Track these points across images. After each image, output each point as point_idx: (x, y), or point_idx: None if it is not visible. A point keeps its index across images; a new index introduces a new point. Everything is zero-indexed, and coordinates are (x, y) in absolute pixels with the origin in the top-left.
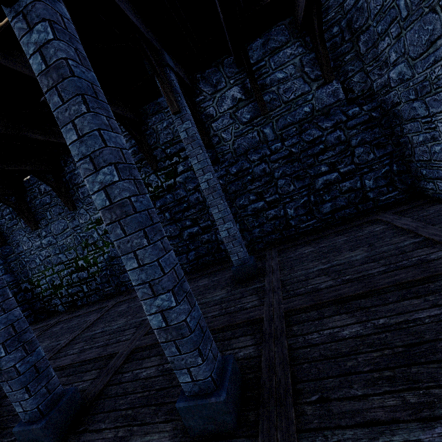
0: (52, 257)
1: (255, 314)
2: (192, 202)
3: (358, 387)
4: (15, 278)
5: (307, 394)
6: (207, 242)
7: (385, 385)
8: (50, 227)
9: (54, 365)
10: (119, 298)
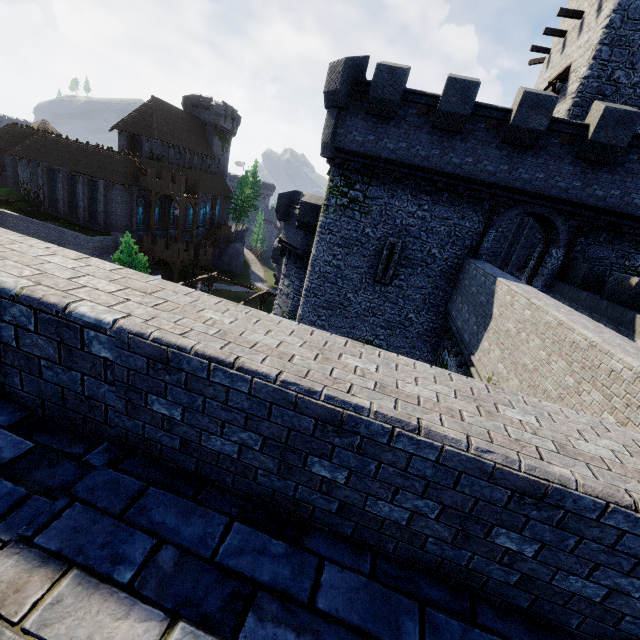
0: None
1: None
2: None
3: None
4: None
5: None
6: None
7: None
8: None
9: None
10: None
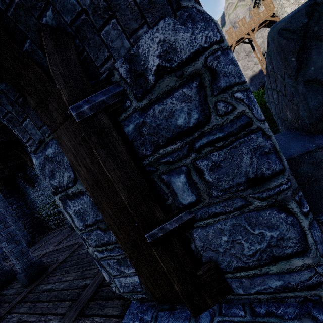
0: (44, 200)
1: (80, 240)
2: None
3: (59, 272)
4: (31, 211)
5: (51, 274)
6: None
7: (63, 272)
8: (40, 186)
9: None
10: None
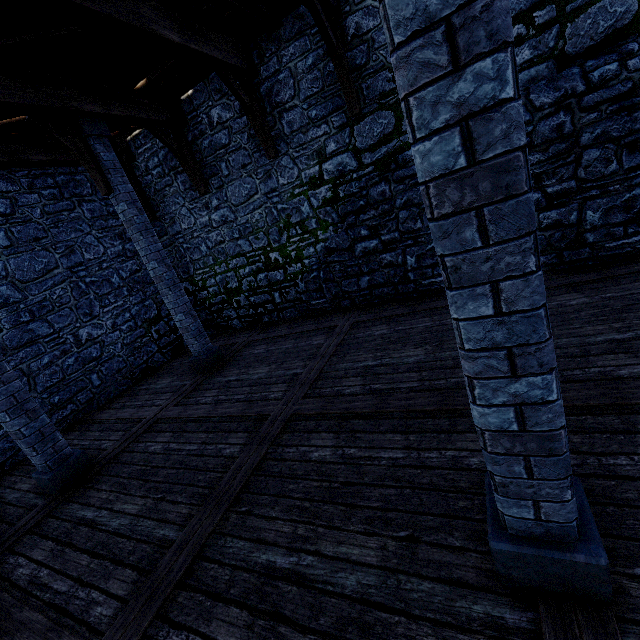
0: (226, 243)
1: None
2: (542, 137)
3: None
4: None
5: None
6: (552, 226)
7: None
8: (225, 191)
9: (338, 408)
10: (350, 317)
